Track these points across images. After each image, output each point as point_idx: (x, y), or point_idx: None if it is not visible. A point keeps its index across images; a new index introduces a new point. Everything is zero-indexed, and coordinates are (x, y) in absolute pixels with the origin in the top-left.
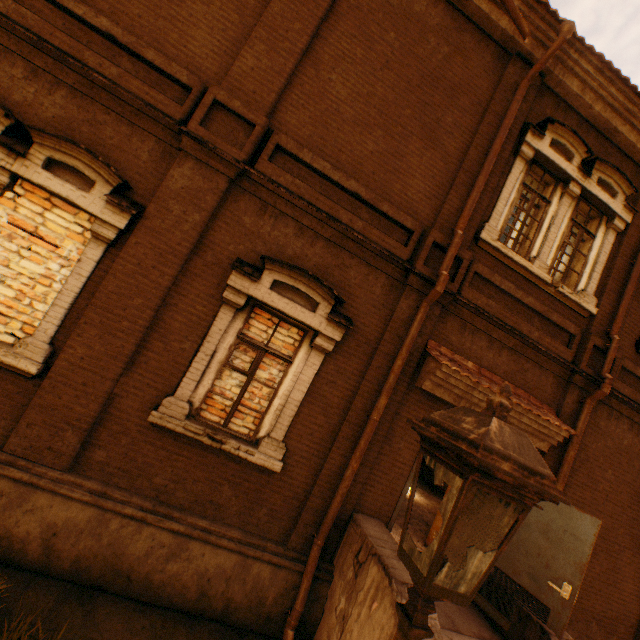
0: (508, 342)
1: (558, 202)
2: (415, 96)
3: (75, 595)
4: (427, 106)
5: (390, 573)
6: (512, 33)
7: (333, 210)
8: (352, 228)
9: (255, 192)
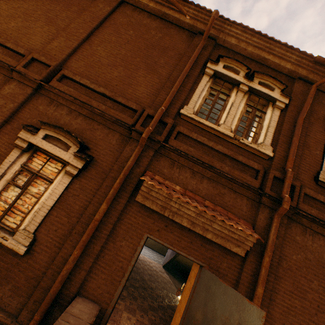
0: (206, 174)
1: (235, 95)
2: (143, 53)
3: None
4: (149, 56)
5: None
6: (193, 24)
7: (88, 101)
8: (99, 109)
9: (47, 95)
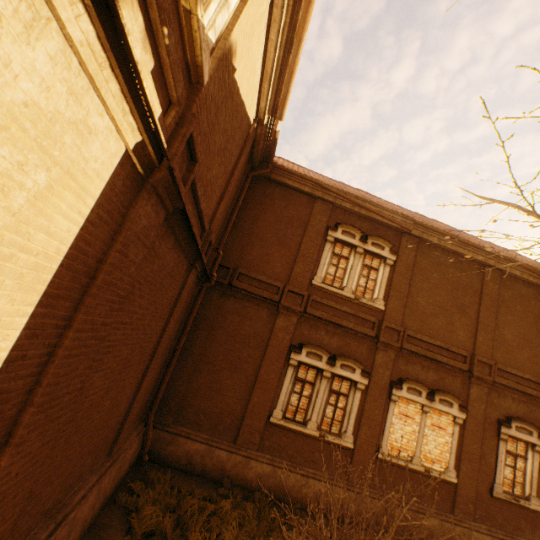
0: None
1: None
2: (533, 328)
3: None
4: (539, 330)
5: None
6: None
7: (523, 389)
8: (532, 394)
9: (495, 389)
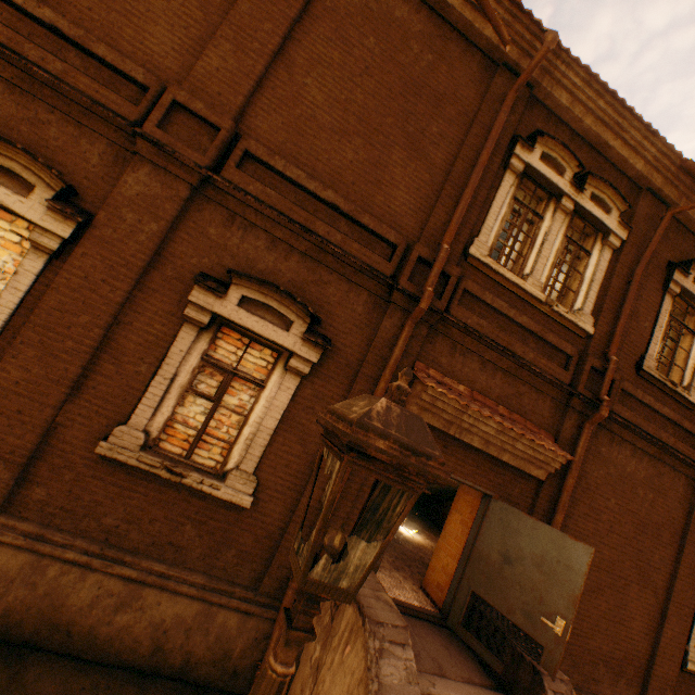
0: (502, 364)
1: (551, 218)
2: (398, 104)
3: (1, 654)
4: (411, 115)
5: (364, 612)
6: (497, 42)
7: (309, 222)
8: (330, 241)
9: (221, 201)
